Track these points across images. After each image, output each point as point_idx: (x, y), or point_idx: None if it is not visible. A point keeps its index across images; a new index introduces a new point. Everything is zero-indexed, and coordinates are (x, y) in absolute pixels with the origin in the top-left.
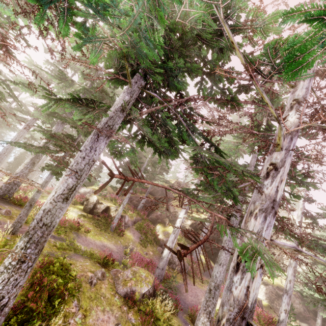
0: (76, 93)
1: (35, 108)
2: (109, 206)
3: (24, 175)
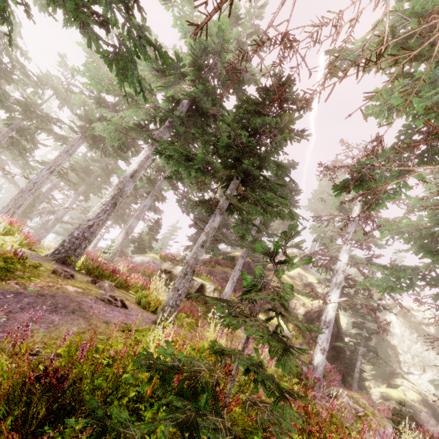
0: (179, 98)
1: (88, 122)
2: (203, 284)
3: (99, 224)
